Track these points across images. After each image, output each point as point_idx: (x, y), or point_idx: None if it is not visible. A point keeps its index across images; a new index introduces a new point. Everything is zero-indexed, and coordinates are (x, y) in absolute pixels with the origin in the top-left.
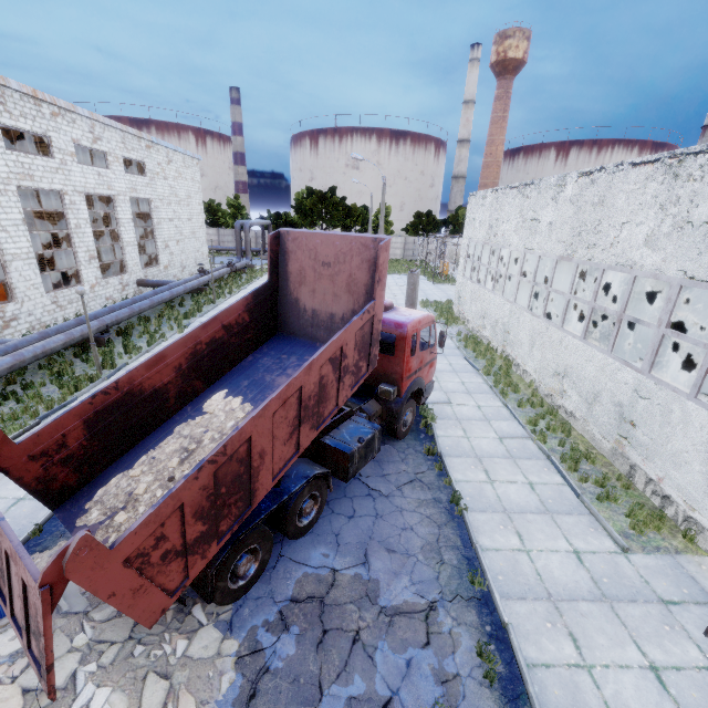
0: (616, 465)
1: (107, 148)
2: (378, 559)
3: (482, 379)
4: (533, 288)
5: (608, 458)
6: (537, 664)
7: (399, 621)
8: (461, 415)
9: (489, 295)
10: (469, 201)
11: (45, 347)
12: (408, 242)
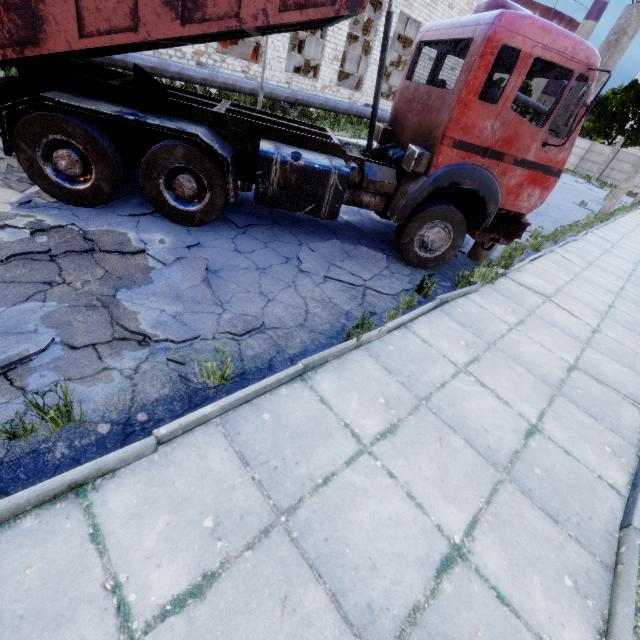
0: None
1: None
2: (183, 273)
3: None
4: None
5: None
6: (93, 514)
7: (100, 314)
8: (546, 314)
9: None
10: None
11: (237, 82)
12: None
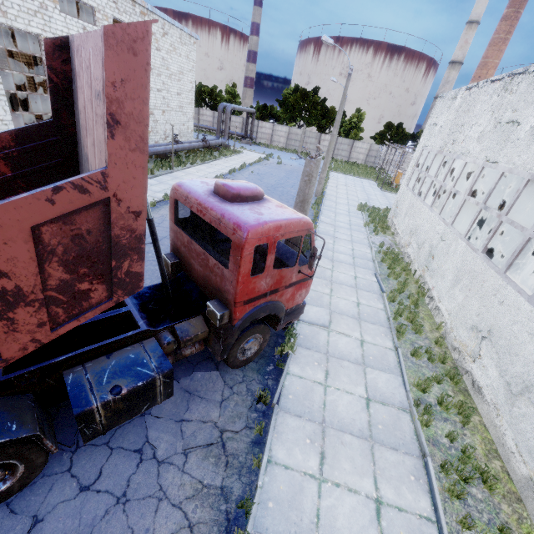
0: (528, 505)
1: (96, 4)
2: None
3: (383, 305)
4: (480, 212)
5: (517, 485)
6: None
7: None
8: (335, 349)
9: (425, 211)
10: (436, 104)
11: None
12: (373, 149)
